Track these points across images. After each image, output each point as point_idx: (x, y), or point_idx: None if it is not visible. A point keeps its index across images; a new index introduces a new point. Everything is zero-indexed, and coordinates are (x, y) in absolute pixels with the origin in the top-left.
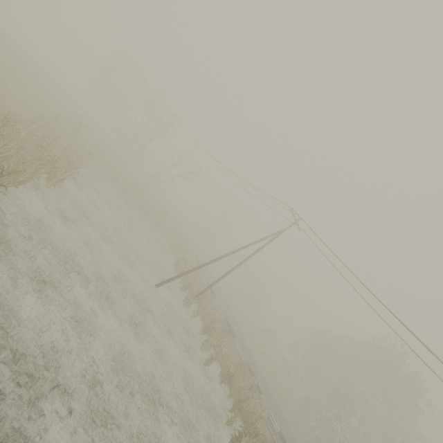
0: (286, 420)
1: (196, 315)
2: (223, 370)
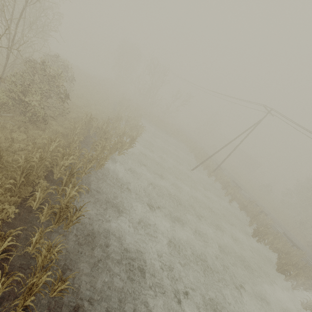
0: (288, 231)
1: (217, 180)
2: (240, 204)
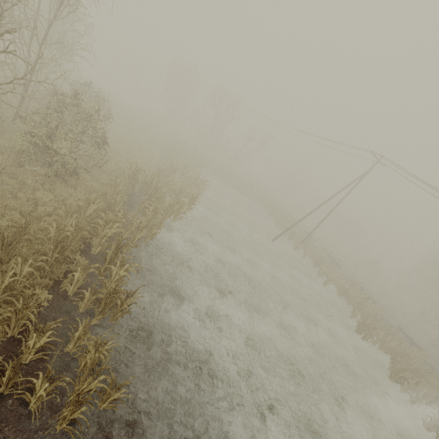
0: (405, 324)
1: (306, 255)
2: (339, 288)
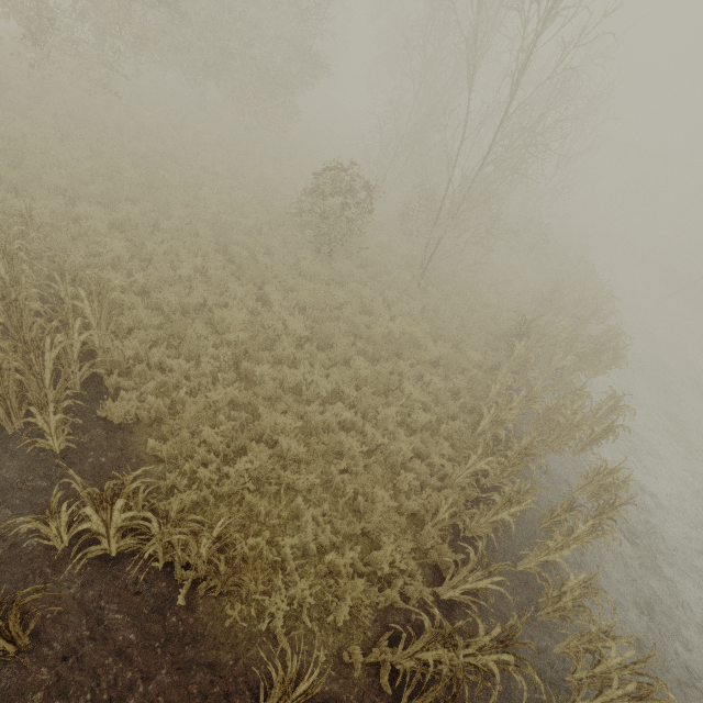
0: None
1: None
2: None
